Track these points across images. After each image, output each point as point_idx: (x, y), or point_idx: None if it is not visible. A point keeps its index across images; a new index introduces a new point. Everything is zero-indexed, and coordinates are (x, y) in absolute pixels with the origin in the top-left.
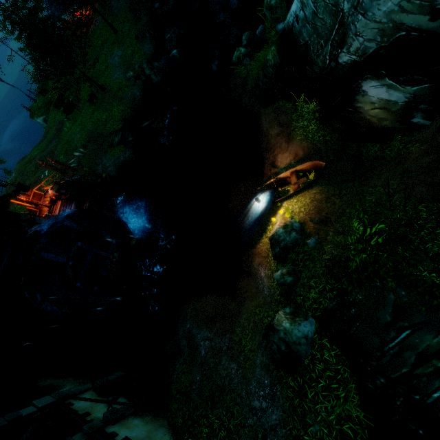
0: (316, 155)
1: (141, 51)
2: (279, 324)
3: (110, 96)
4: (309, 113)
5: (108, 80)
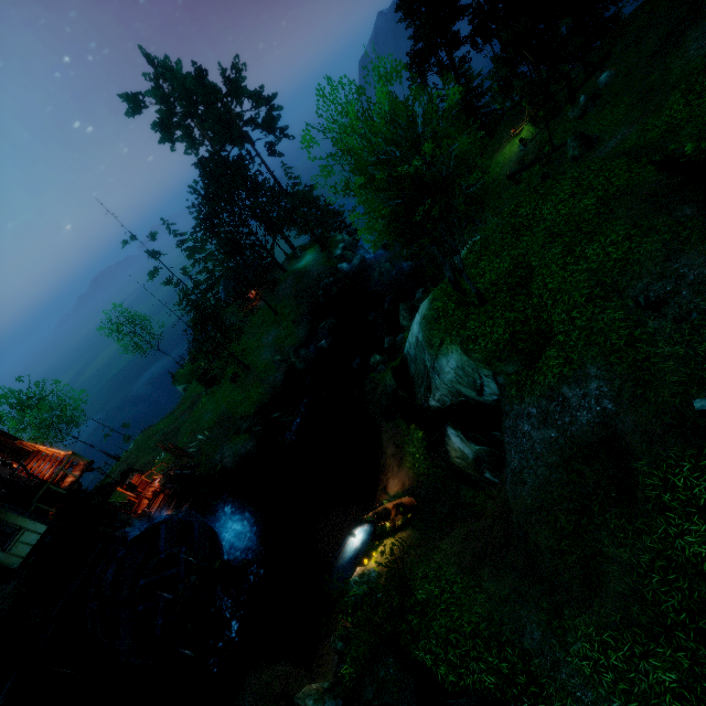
0: (419, 489)
1: (295, 334)
2: (303, 698)
3: (253, 376)
4: (418, 439)
5: (257, 359)
